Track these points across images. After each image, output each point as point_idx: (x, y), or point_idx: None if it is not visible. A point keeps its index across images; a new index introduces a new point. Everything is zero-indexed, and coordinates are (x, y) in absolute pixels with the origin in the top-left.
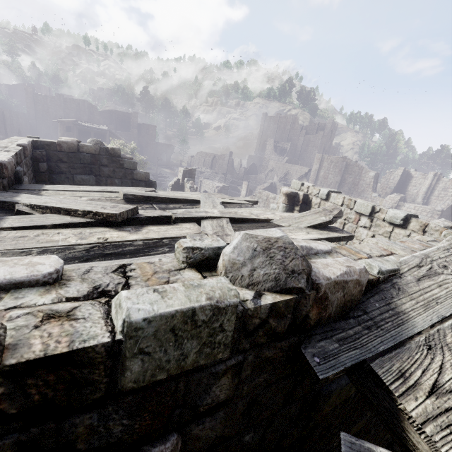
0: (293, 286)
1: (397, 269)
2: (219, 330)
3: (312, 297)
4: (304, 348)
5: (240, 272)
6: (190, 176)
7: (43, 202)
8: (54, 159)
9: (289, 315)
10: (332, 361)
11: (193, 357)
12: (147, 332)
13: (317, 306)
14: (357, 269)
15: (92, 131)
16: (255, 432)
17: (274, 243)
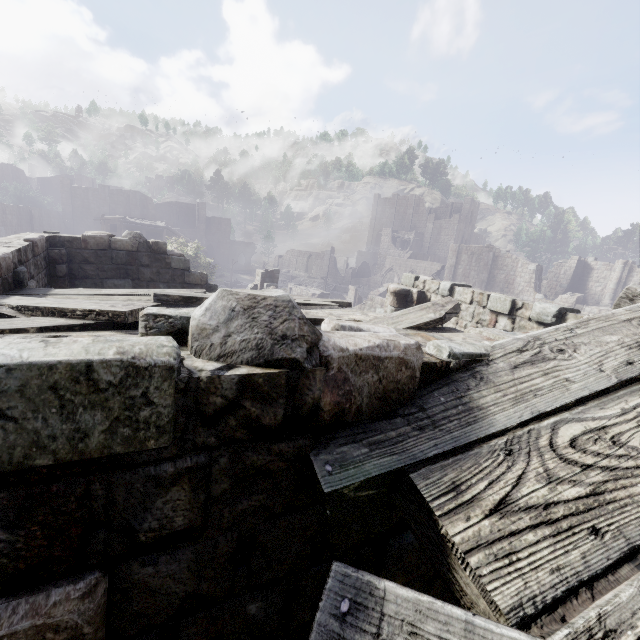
0: (283, 356)
1: (485, 354)
2: (144, 403)
3: (320, 376)
4: (315, 454)
5: (210, 339)
6: (271, 280)
7: (35, 303)
8: (77, 260)
9: (282, 400)
10: (350, 470)
11: (101, 439)
12: (8, 386)
13: (330, 390)
14: (401, 344)
15: (144, 229)
16: (267, 601)
17: (261, 300)
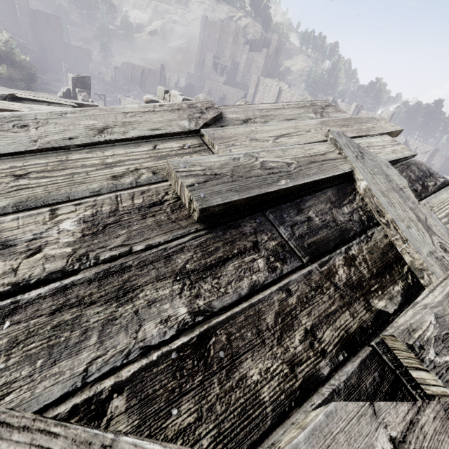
0: None
1: None
2: None
3: None
4: None
5: None
6: (83, 86)
7: None
8: None
9: None
10: None
11: None
12: None
13: None
14: None
15: None
16: None
17: None
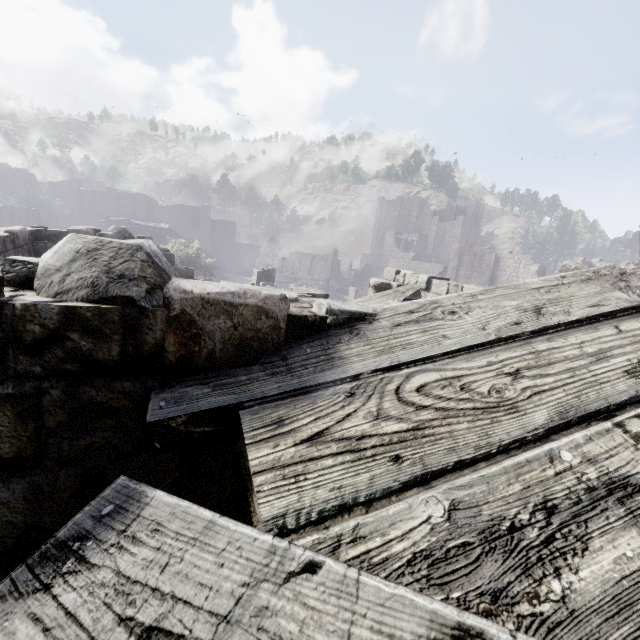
0: (118, 294)
1: (372, 314)
2: None
3: (161, 317)
4: (156, 393)
5: (51, 278)
6: (267, 279)
7: None
8: None
9: (117, 336)
10: (182, 405)
11: None
12: None
13: (174, 331)
14: (262, 294)
15: (148, 230)
16: None
17: (107, 244)
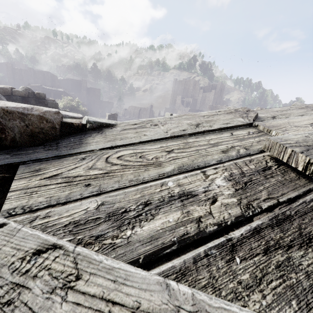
0: None
1: (114, 124)
2: None
3: None
4: None
5: None
6: (113, 118)
7: None
8: None
9: None
10: None
11: None
12: None
13: None
14: (44, 109)
15: (52, 92)
16: None
17: None
